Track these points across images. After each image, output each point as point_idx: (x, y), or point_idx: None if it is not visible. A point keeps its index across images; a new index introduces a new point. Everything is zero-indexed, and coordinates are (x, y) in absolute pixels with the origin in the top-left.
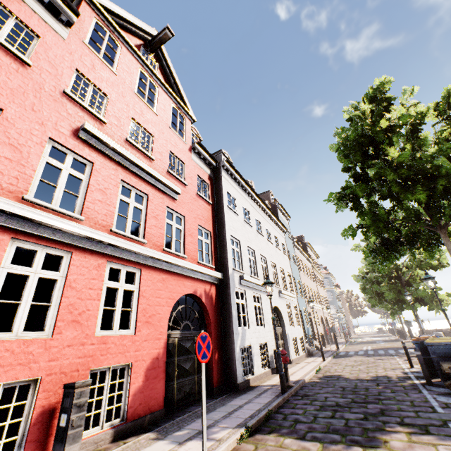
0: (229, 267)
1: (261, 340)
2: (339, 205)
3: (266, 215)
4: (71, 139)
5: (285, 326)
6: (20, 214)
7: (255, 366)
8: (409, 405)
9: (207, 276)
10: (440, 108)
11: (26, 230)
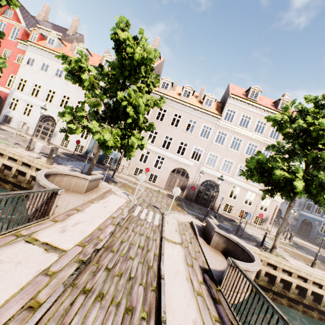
0: (12, 88)
1: (22, 119)
2: None
3: None
4: None
5: (56, 128)
6: None
7: (12, 124)
8: None
9: (6, 91)
10: None
11: None
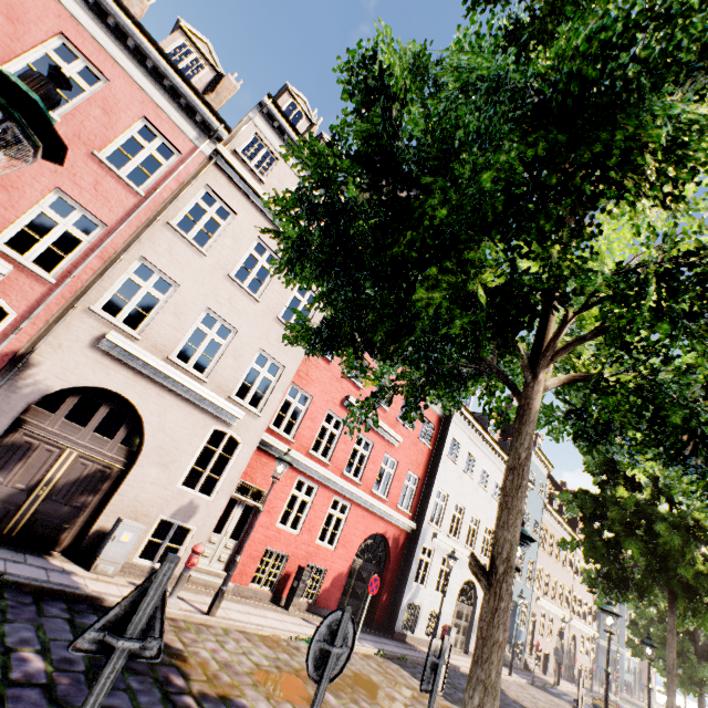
0: (425, 520)
1: (435, 606)
2: (569, 508)
3: (502, 464)
4: (338, 407)
5: (476, 608)
6: (306, 464)
7: (418, 627)
8: None
9: (400, 522)
10: None
11: (305, 472)
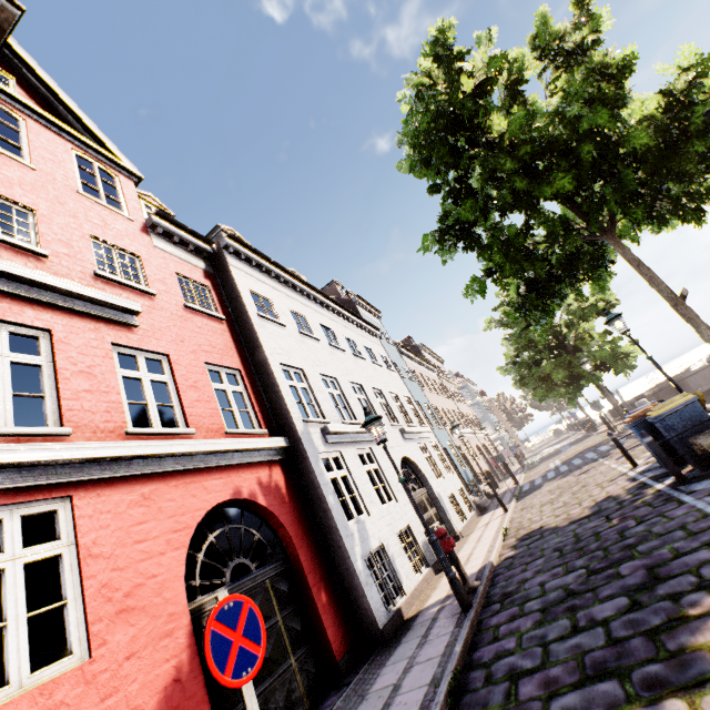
0: (294, 420)
1: (397, 525)
2: (444, 251)
3: (338, 318)
4: None
5: (429, 483)
6: None
7: (403, 578)
8: (686, 536)
9: (255, 453)
10: (541, 43)
11: None
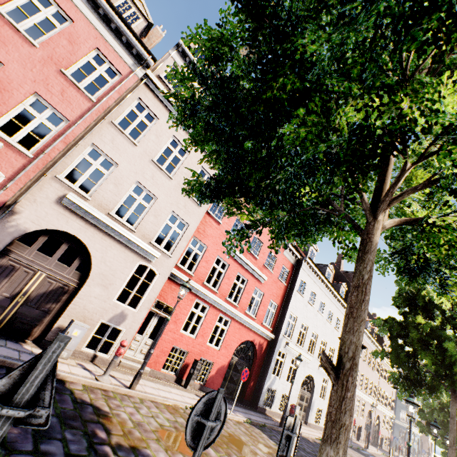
0: (280, 333)
1: (285, 391)
2: (381, 329)
3: (334, 299)
4: (225, 254)
5: (313, 394)
6: (202, 291)
7: (273, 405)
8: None
9: (264, 334)
10: None
11: (201, 296)
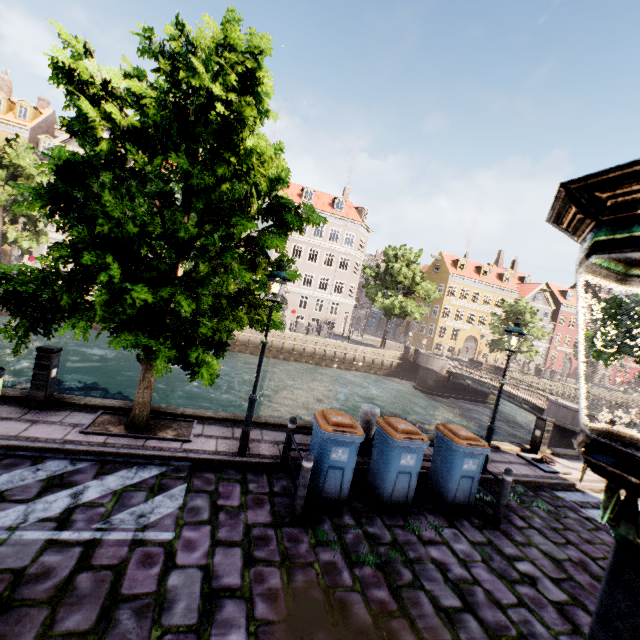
0: None
1: None
2: None
3: None
4: None
5: None
6: None
7: None
8: None
9: None
10: None
11: None
